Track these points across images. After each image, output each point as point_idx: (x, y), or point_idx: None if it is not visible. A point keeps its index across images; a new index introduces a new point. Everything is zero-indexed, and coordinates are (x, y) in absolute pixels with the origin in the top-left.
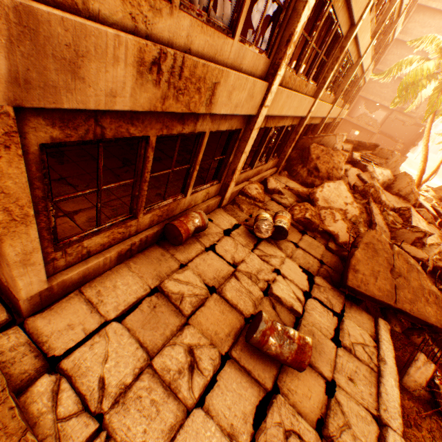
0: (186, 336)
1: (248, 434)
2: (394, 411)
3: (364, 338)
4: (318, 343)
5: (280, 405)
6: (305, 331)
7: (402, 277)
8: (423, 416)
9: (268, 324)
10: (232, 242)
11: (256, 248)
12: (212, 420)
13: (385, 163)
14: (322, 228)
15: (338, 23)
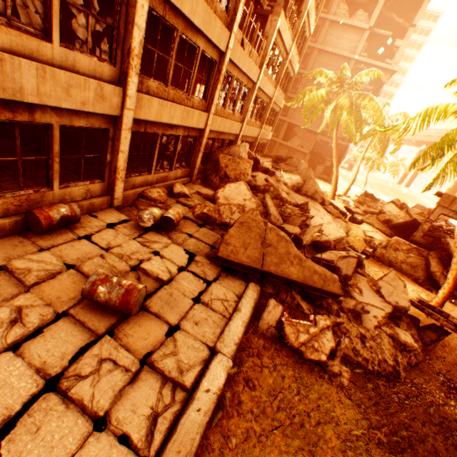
0: (20, 300)
1: (62, 367)
2: (231, 342)
3: (227, 296)
4: (173, 300)
5: (104, 342)
6: (164, 292)
7: (272, 246)
8: (268, 347)
9: (102, 276)
10: (113, 233)
11: (141, 237)
12: (21, 358)
13: (296, 170)
14: (220, 221)
15: (200, 49)
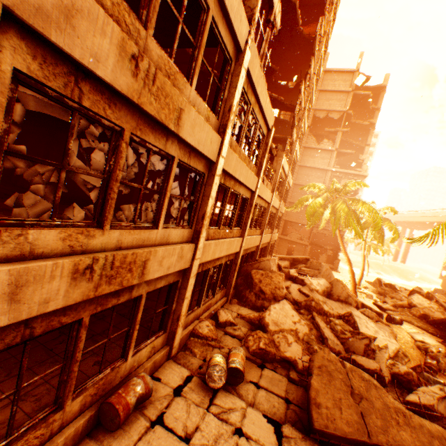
0: None
1: None
2: None
3: None
4: None
5: None
6: None
7: (364, 398)
8: None
9: None
10: (184, 403)
11: (212, 403)
12: None
13: (319, 273)
14: (279, 355)
15: (241, 194)
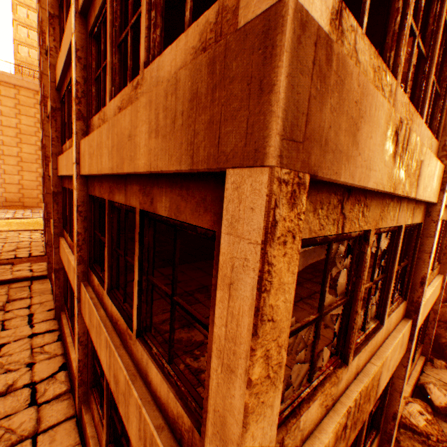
0: None
1: None
2: None
3: None
4: None
5: None
6: None
7: None
8: None
9: None
10: None
11: None
12: None
13: None
14: None
15: (443, 219)
